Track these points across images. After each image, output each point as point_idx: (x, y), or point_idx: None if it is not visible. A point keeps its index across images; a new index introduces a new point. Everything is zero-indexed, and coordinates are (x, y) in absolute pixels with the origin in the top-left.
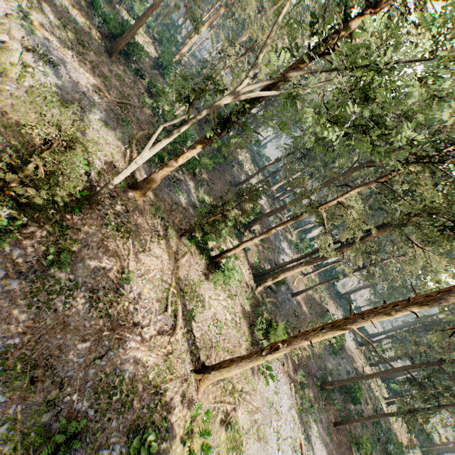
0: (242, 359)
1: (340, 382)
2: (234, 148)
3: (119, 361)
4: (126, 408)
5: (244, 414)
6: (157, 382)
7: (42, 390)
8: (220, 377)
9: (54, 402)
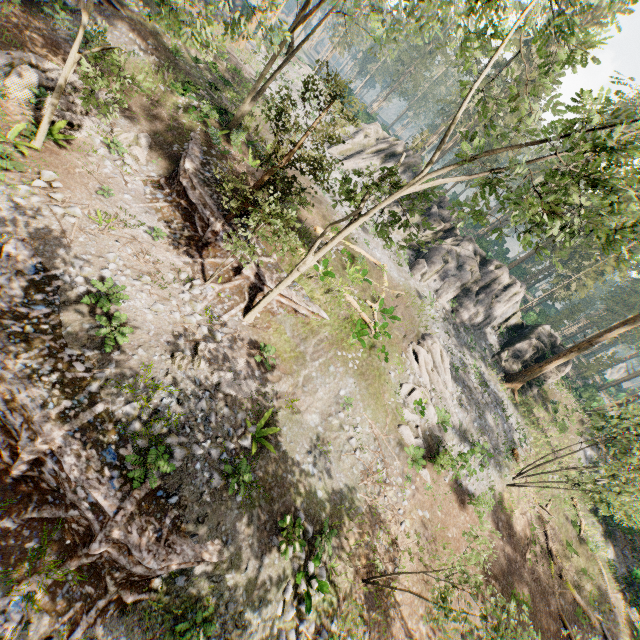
0: None
1: None
2: (561, 321)
3: None
4: None
5: None
6: None
7: None
8: None
9: None
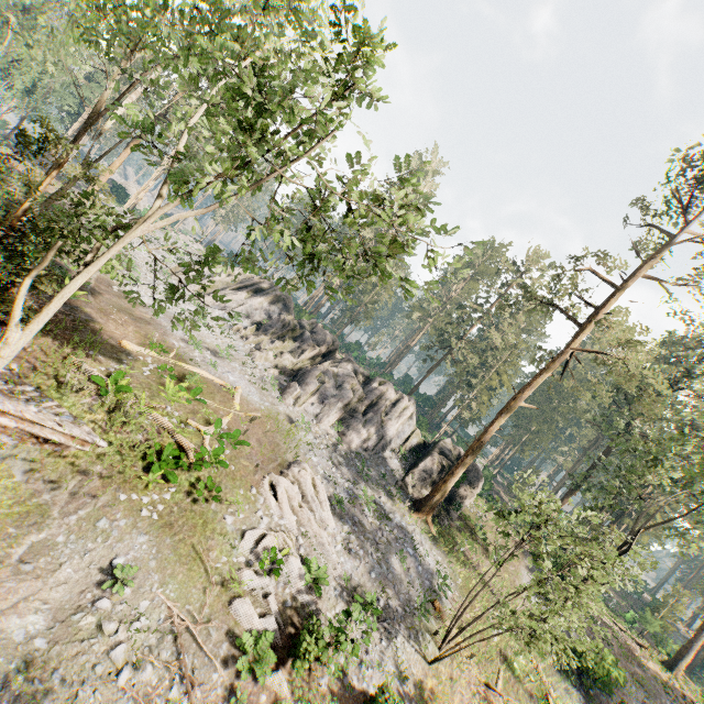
0: (692, 642)
1: (698, 654)
2: None
3: (649, 672)
4: (678, 699)
5: (697, 696)
6: (668, 679)
7: (654, 697)
8: (684, 663)
9: (662, 702)
